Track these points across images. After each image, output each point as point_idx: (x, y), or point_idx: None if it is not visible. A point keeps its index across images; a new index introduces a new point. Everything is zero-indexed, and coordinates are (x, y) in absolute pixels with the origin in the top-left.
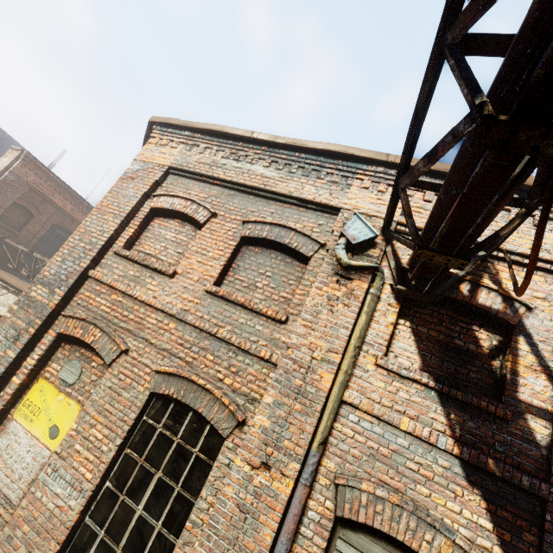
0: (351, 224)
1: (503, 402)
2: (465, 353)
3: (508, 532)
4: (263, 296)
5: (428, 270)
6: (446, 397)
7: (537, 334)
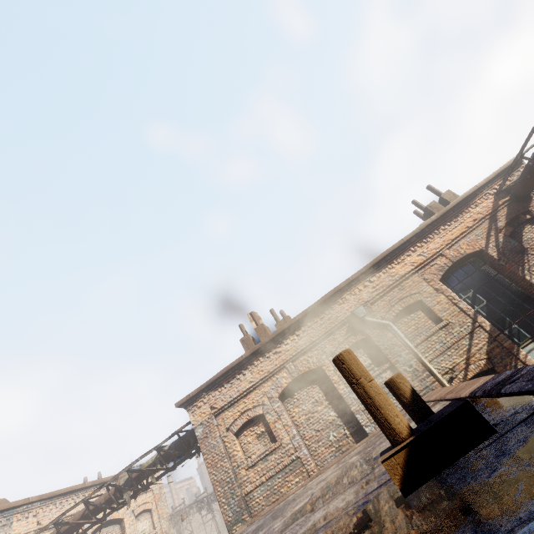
0: None
1: None
2: None
3: None
4: None
5: None
6: None
7: None
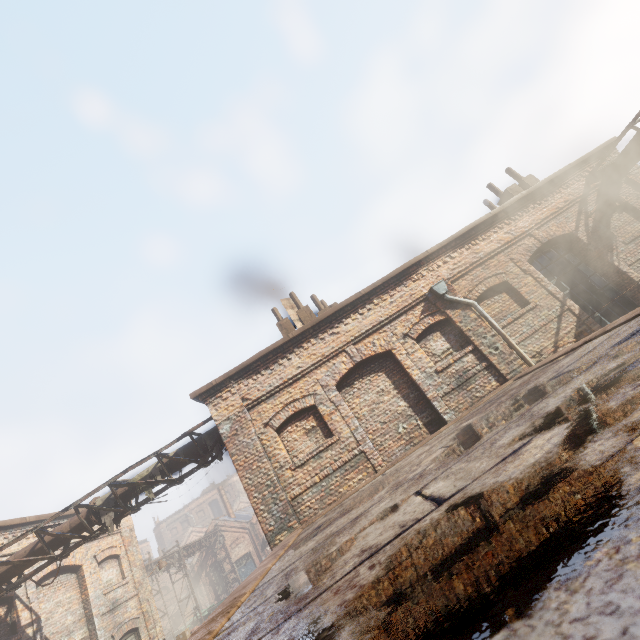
0: None
1: (18, 632)
2: None
3: None
4: None
5: None
6: None
7: (21, 594)
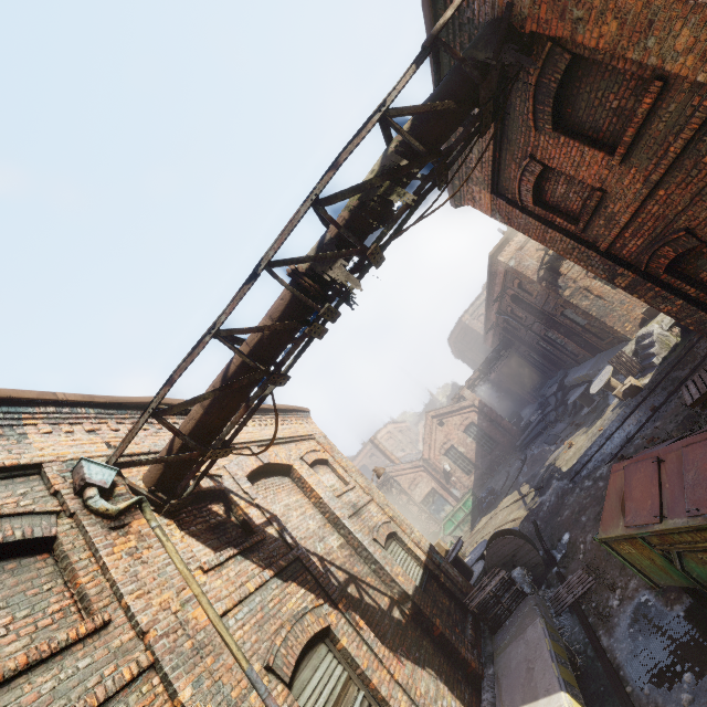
0: (89, 470)
1: (256, 532)
2: (221, 525)
3: (307, 584)
4: (24, 640)
5: (181, 477)
6: (244, 552)
7: (234, 488)
